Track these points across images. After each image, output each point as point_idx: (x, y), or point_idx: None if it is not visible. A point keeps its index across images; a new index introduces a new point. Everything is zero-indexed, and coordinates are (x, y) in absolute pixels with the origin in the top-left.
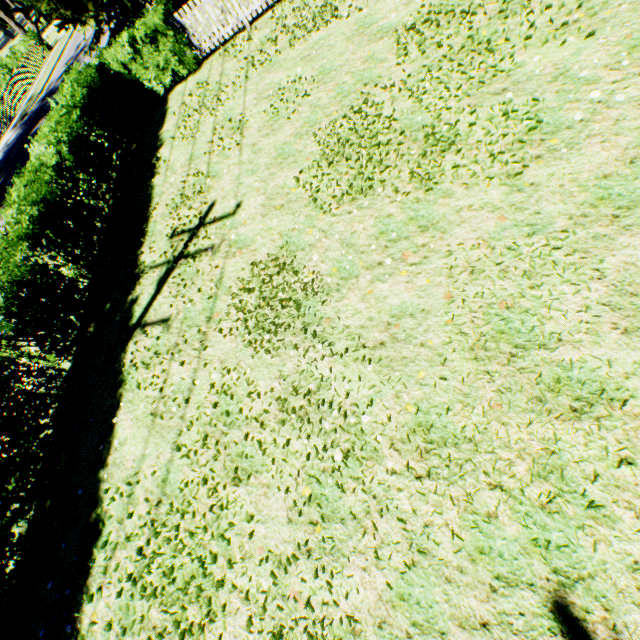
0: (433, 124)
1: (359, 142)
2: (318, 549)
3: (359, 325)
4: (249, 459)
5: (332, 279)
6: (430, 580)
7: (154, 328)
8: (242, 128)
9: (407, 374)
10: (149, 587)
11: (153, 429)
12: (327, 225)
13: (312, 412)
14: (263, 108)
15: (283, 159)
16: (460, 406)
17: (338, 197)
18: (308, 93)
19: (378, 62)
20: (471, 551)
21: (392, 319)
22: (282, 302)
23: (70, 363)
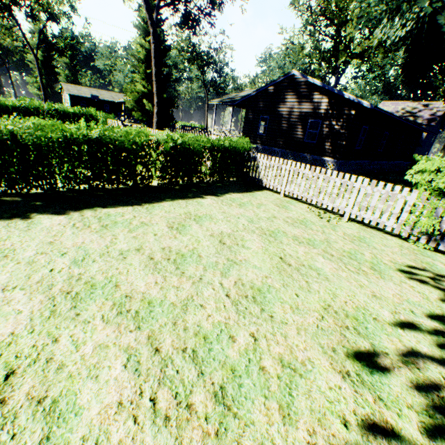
0: None
1: None
2: None
3: None
4: None
5: None
6: None
7: None
8: None
9: None
10: None
11: None
12: None
13: None
14: None
15: None
16: None
17: None
18: None
19: None
20: None
21: None
22: None
23: None
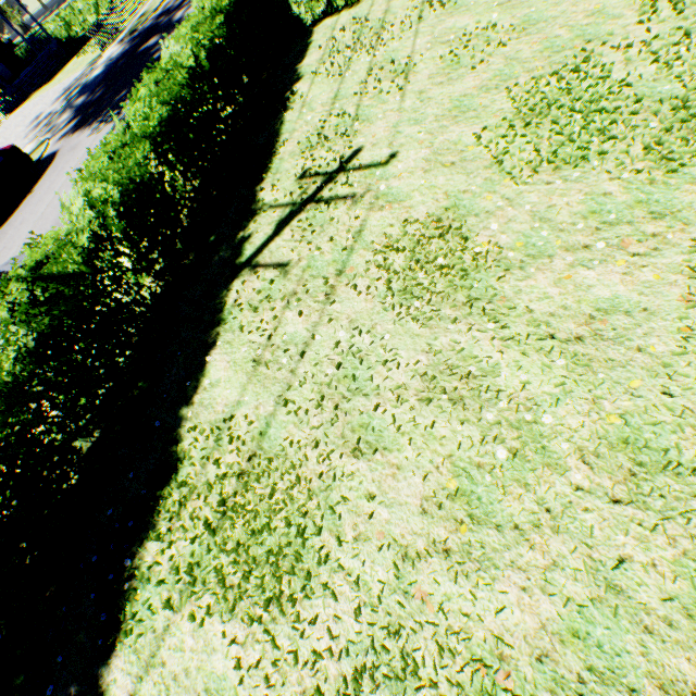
0: (687, 95)
1: (571, 105)
2: (462, 551)
3: (547, 312)
4: (376, 433)
5: (514, 254)
6: (620, 624)
7: (267, 271)
8: (407, 72)
9: (612, 379)
10: (231, 542)
11: (254, 377)
12: (513, 193)
13: (470, 397)
14: (438, 54)
15: (460, 112)
16: (690, 431)
17: (533, 164)
18: (503, 43)
19: (609, 18)
20: (688, 604)
21: (597, 313)
22: (441, 269)
23: (159, 290)
